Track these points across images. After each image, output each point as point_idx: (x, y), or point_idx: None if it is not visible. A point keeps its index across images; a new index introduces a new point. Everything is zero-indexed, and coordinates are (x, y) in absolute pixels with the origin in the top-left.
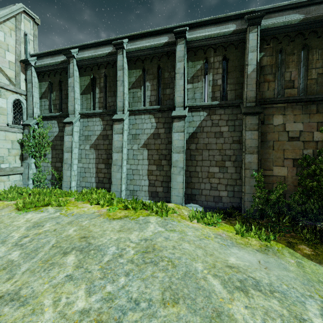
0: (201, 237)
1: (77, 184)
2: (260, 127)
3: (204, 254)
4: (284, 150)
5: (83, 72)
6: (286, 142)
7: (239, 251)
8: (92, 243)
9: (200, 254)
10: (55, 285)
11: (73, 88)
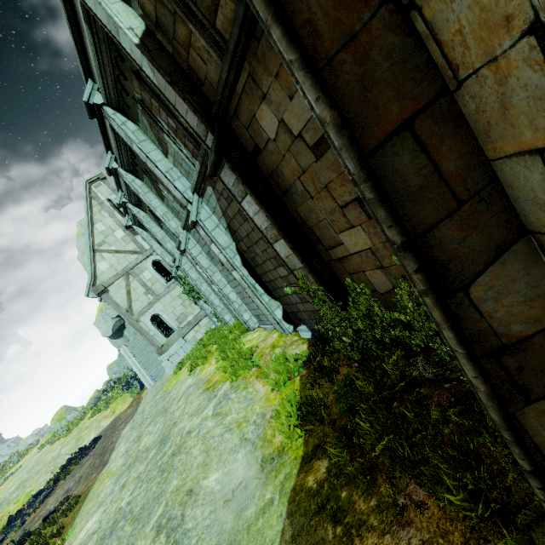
0: (233, 425)
1: (232, 316)
2: (245, 185)
3: (199, 464)
4: (328, 188)
5: (143, 208)
6: (316, 164)
7: (242, 458)
8: (170, 434)
9: (196, 464)
10: (133, 480)
11: (152, 231)
